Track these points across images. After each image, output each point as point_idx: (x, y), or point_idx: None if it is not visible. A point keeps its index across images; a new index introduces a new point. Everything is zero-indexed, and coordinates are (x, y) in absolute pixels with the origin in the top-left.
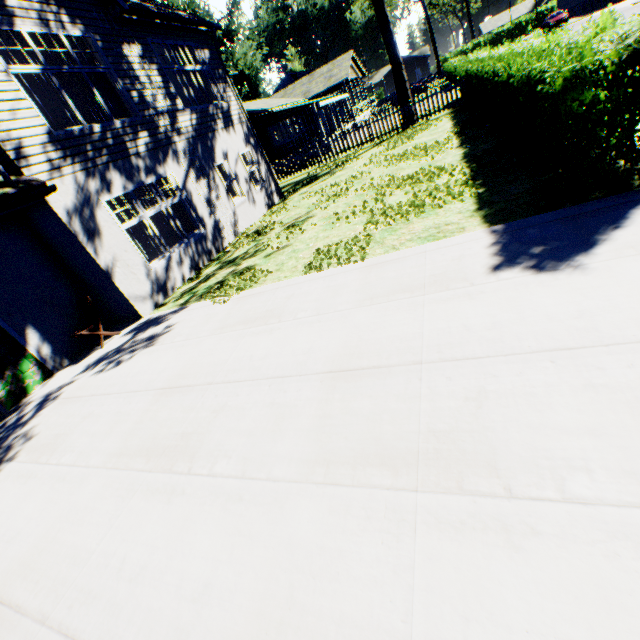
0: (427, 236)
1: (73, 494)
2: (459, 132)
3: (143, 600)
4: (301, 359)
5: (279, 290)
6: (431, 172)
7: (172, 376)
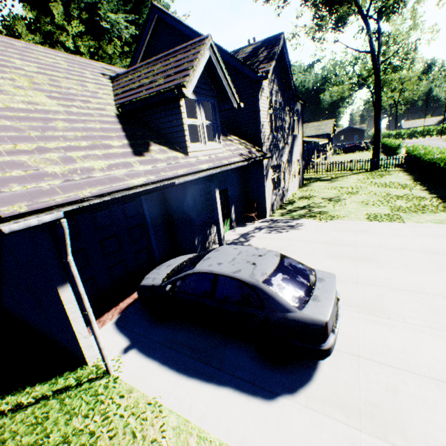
0: (435, 222)
1: (321, 262)
2: (418, 183)
3: (396, 282)
4: (402, 246)
5: (358, 224)
6: (416, 197)
7: (327, 240)
